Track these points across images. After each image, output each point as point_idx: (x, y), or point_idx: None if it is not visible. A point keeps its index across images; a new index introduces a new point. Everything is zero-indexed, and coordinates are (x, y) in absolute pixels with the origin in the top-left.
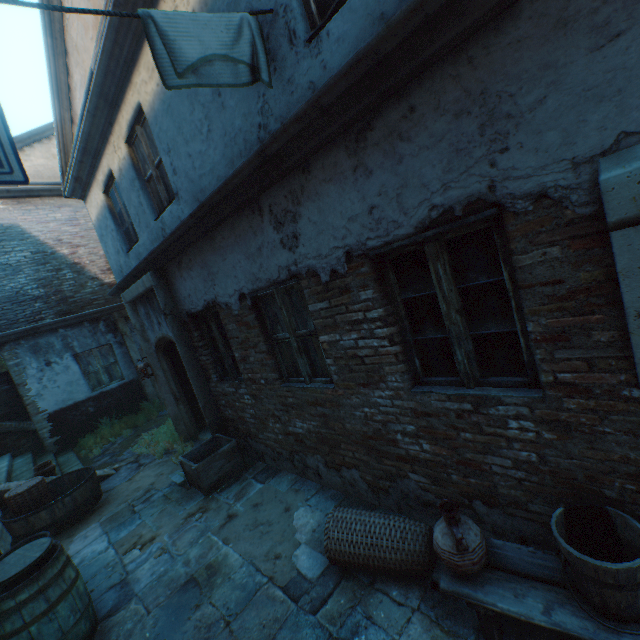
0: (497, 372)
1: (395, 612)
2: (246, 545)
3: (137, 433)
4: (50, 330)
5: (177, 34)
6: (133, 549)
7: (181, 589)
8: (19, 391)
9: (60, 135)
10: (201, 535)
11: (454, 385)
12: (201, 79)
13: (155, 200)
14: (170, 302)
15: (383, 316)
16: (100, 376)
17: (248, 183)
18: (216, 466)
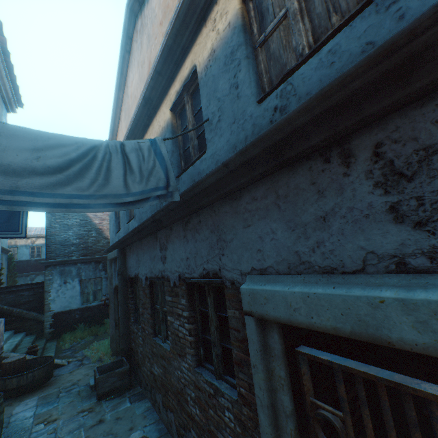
0: (230, 373)
1: None
2: None
3: (94, 340)
4: (73, 263)
5: None
6: (42, 423)
7: None
8: (45, 295)
9: None
10: (78, 428)
11: (213, 373)
12: None
13: (130, 213)
14: (123, 267)
15: (188, 316)
16: (89, 296)
17: (152, 225)
18: (111, 380)
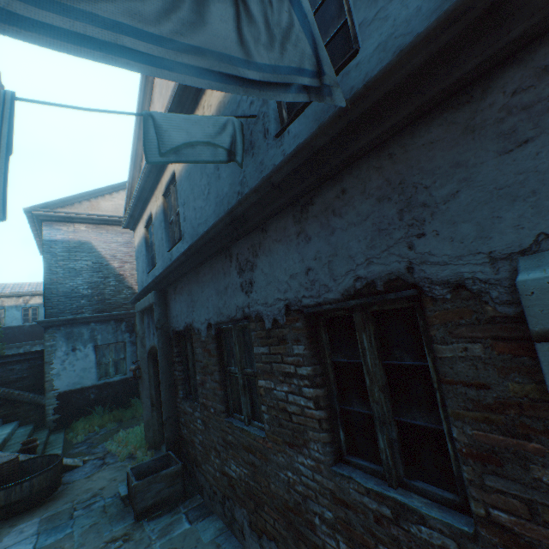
0: (424, 475)
1: None
2: None
3: (119, 428)
4: (85, 322)
5: (170, 127)
6: None
7: None
8: (45, 368)
9: (130, 187)
10: None
11: (377, 476)
12: (181, 157)
13: (172, 237)
14: (163, 318)
15: (311, 375)
16: (109, 368)
17: (223, 234)
18: (155, 488)
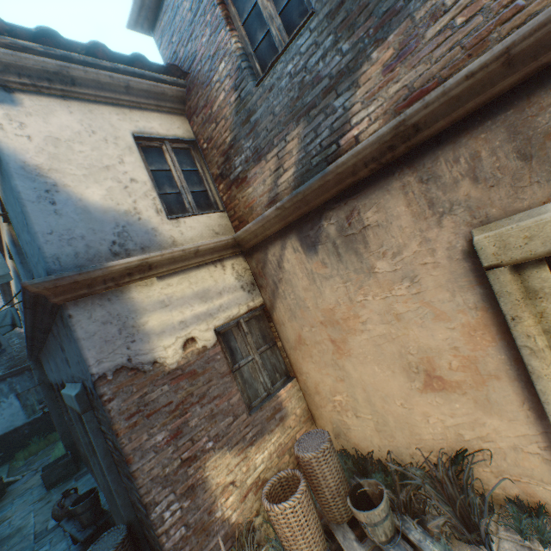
0: None
1: (60, 538)
2: (42, 516)
3: (53, 447)
4: (1, 380)
5: None
6: None
7: (1, 540)
8: None
9: None
10: (29, 513)
11: None
12: None
13: None
14: (43, 376)
15: None
16: (35, 407)
17: (35, 347)
18: (56, 472)
